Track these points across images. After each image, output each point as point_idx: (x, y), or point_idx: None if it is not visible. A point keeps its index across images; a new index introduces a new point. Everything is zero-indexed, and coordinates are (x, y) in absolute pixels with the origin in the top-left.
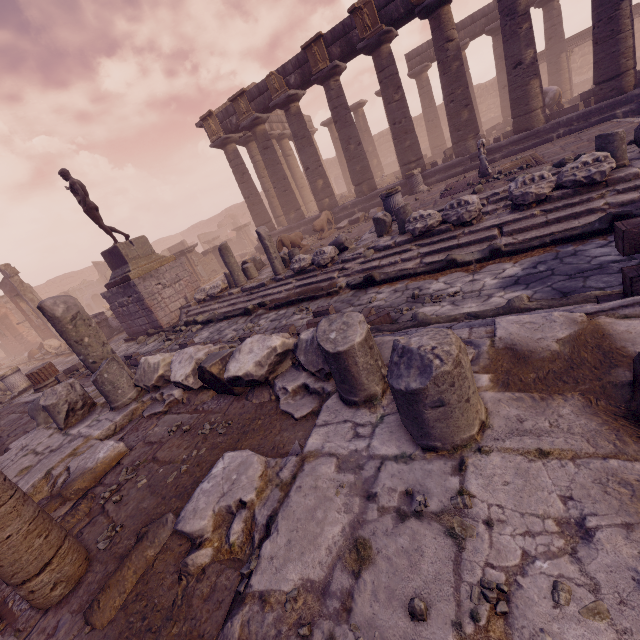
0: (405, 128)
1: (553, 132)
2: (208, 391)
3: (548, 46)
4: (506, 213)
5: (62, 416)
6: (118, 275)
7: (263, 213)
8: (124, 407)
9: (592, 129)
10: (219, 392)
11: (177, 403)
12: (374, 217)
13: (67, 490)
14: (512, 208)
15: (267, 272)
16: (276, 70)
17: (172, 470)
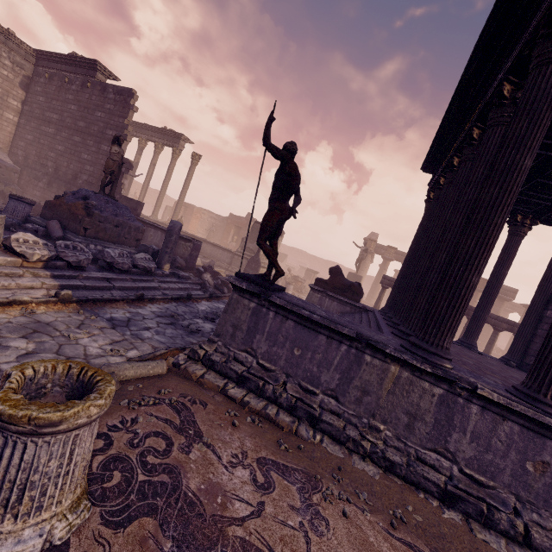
0: None
1: None
2: None
3: None
4: None
5: None
6: None
7: None
8: None
9: None
10: None
11: None
12: None
13: None
14: None
15: None
16: None
17: None
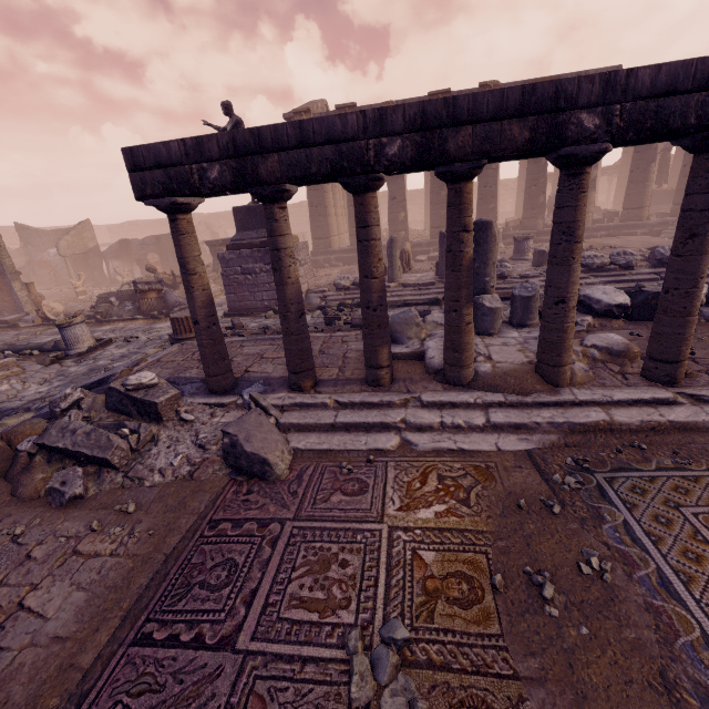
0: (493, 193)
1: (597, 232)
2: (617, 320)
3: (557, 173)
4: (647, 268)
5: (501, 321)
6: (250, 237)
7: (326, 227)
8: (538, 326)
9: (627, 237)
10: (640, 319)
11: (588, 327)
12: (540, 249)
13: (636, 350)
14: (653, 266)
15: (411, 276)
16: (396, 101)
17: (703, 344)
